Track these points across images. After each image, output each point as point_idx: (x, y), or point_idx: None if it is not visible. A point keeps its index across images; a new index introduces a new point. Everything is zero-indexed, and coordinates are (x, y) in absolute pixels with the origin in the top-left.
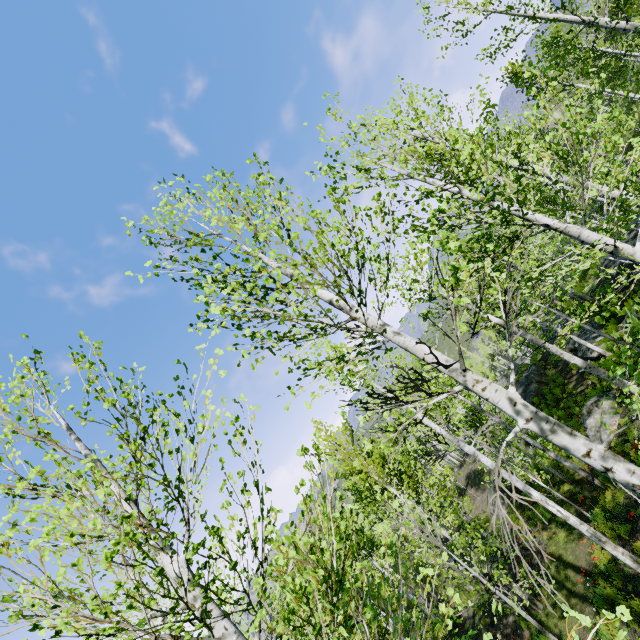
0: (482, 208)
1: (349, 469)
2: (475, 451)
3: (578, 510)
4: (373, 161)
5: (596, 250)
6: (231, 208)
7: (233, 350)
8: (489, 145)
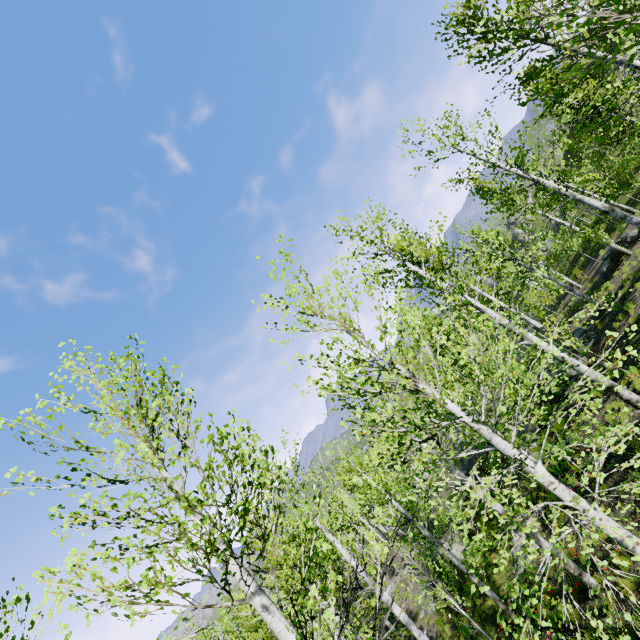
0: (394, 423)
1: (272, 565)
2: (389, 599)
3: (498, 634)
4: (317, 307)
5: (477, 538)
6: (121, 419)
7: (76, 610)
8: (416, 340)
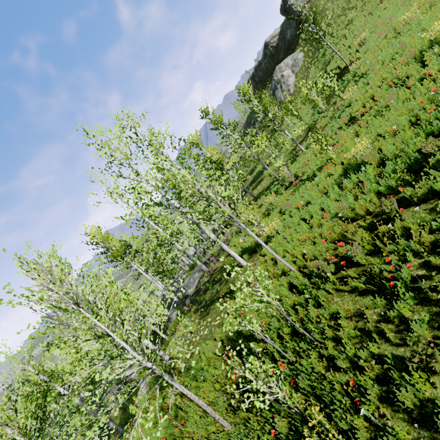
0: None
1: None
2: None
3: None
4: None
5: None
6: None
7: None
8: None
